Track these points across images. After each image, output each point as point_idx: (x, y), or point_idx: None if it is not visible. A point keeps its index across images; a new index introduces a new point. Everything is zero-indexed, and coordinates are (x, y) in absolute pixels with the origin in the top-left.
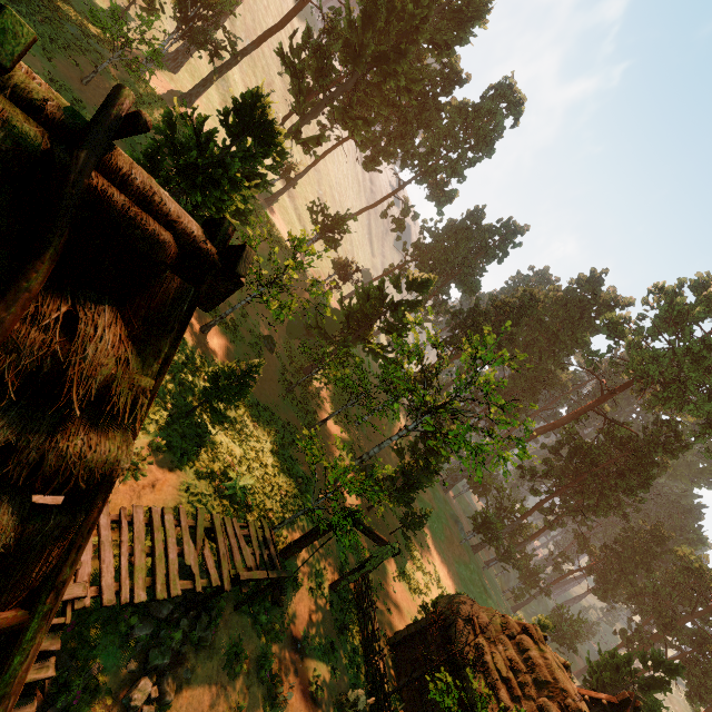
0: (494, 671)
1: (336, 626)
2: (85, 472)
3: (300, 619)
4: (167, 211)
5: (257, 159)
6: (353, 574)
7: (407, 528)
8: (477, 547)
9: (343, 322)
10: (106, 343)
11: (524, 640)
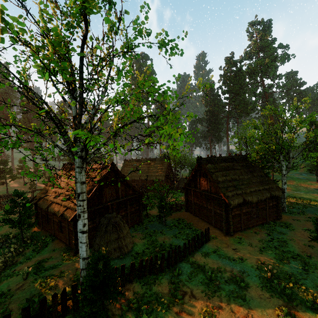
0: None
1: None
2: None
3: None
4: None
5: (6, 164)
6: None
7: None
8: None
9: None
10: None
11: None
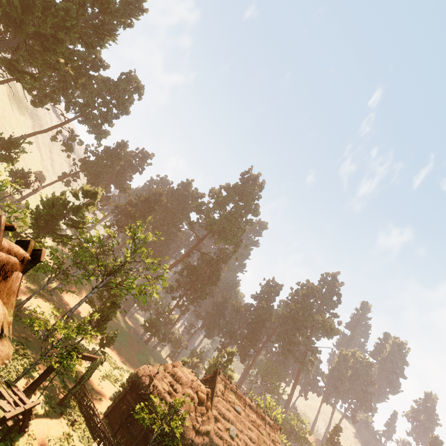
0: (163, 391)
1: (69, 424)
2: (1, 361)
3: (42, 432)
4: (14, 250)
5: None
6: (75, 388)
7: (104, 347)
8: (148, 340)
9: (32, 223)
10: (1, 310)
11: (174, 370)
